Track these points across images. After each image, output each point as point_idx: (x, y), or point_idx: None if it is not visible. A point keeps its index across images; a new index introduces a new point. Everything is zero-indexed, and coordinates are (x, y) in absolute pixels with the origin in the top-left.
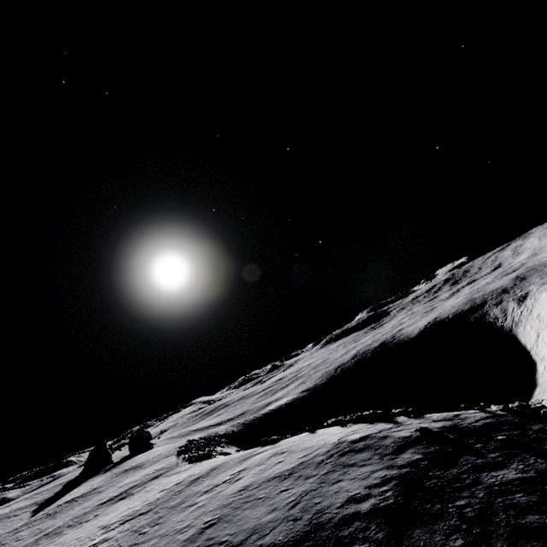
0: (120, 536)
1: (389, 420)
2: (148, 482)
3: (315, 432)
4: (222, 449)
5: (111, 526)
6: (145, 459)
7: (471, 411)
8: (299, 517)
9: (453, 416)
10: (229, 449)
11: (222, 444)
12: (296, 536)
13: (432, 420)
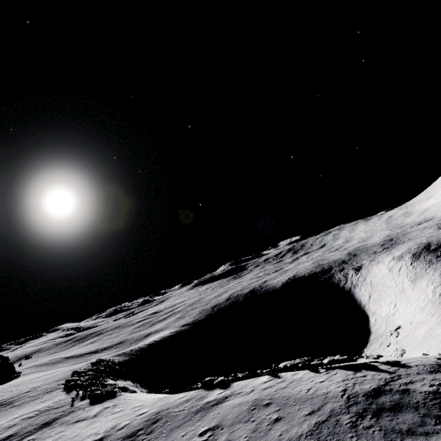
0: None
1: (371, 367)
2: (35, 431)
3: (280, 376)
4: (116, 383)
5: None
6: (15, 393)
7: (440, 361)
8: None
9: (440, 367)
10: (120, 382)
11: (112, 376)
12: None
13: (428, 371)
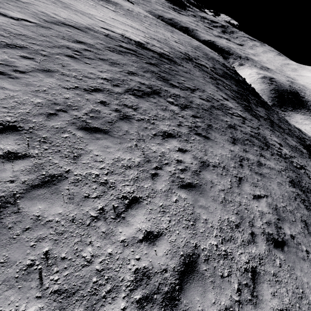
0: (157, 23)
1: None
2: None
3: None
4: None
5: (140, 13)
6: None
7: None
8: (221, 61)
9: None
10: None
11: None
12: (222, 63)
13: None
